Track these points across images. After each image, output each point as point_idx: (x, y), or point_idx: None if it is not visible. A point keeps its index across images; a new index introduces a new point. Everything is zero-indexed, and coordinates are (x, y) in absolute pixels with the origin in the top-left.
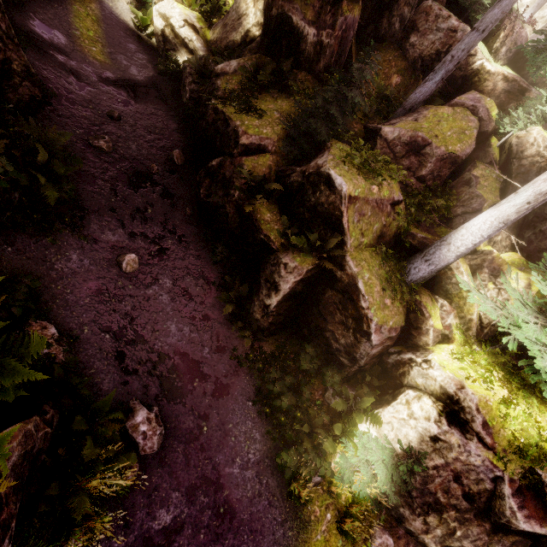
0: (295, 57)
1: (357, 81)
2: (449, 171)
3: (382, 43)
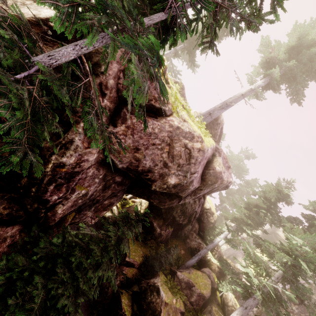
0: (151, 234)
1: (172, 254)
2: (202, 302)
3: (178, 237)
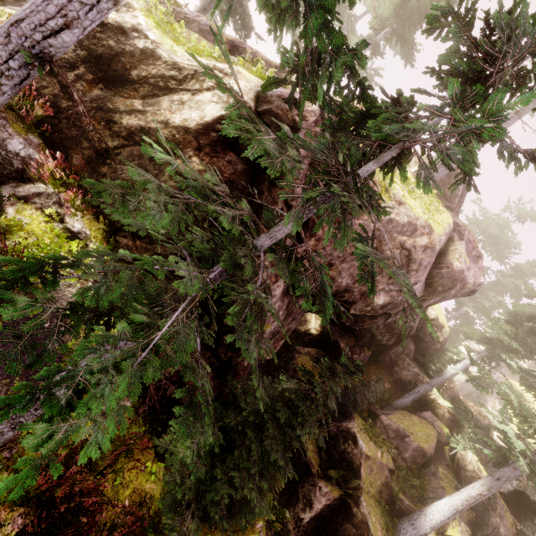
0: (337, 358)
1: (373, 391)
2: (421, 460)
3: (379, 363)
